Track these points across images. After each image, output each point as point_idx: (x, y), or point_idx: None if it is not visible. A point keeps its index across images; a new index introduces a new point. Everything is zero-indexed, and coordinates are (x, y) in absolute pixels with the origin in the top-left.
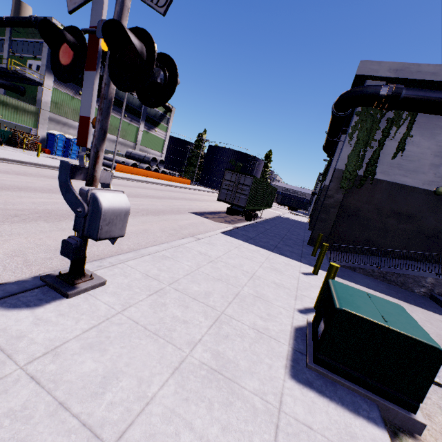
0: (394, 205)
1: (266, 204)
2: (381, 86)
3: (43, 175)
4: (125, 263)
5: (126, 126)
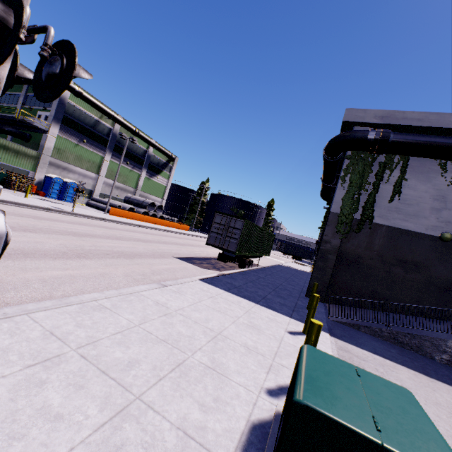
0: (398, 252)
1: (262, 251)
2: (368, 131)
3: (17, 214)
4: (30, 315)
5: (128, 173)
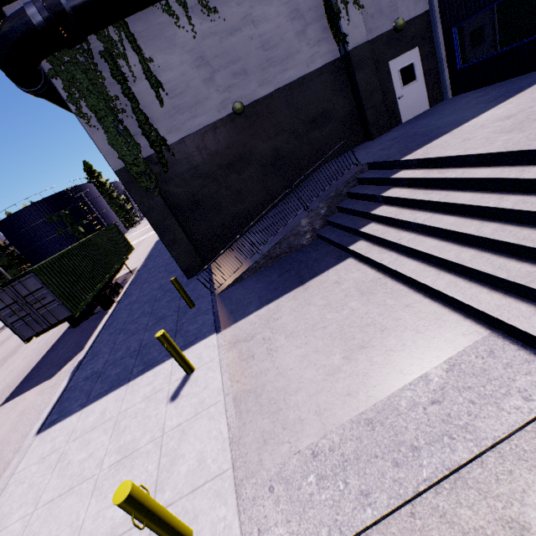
0: (218, 159)
1: (118, 257)
2: (23, 9)
3: None
4: None
5: None
